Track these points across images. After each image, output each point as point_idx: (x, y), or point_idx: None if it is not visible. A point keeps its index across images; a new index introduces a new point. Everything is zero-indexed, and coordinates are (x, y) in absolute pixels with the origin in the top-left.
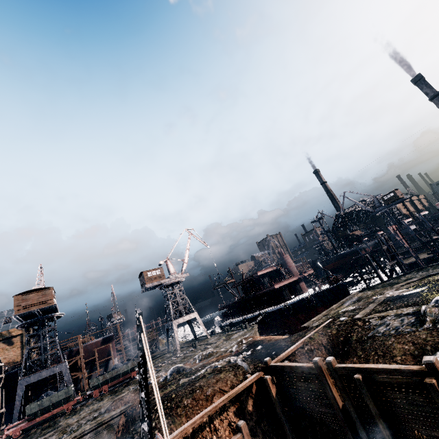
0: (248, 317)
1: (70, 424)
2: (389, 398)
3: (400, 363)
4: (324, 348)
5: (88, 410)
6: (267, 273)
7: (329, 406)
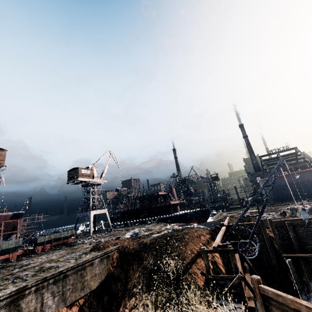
0: (144, 220)
1: (53, 259)
2: (297, 230)
3: None
4: None
5: (53, 255)
6: (161, 195)
7: (262, 240)
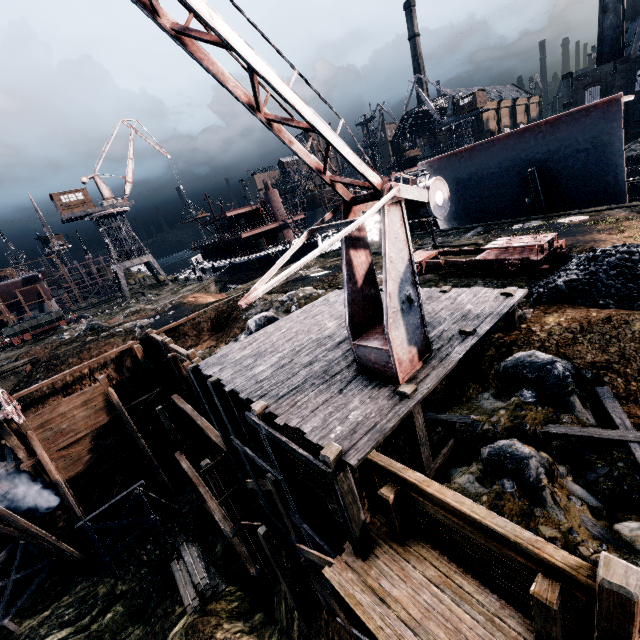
0: (217, 265)
1: None
2: None
3: (227, 343)
4: (211, 321)
5: (3, 357)
6: (244, 213)
7: None
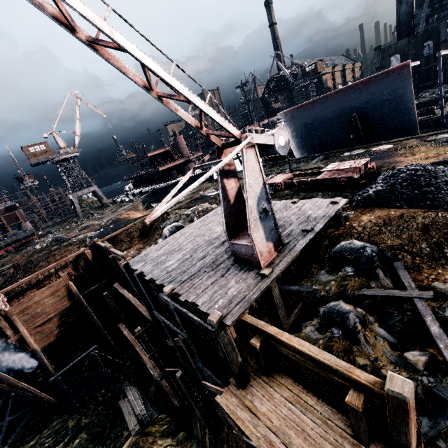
0: (143, 191)
1: None
2: None
3: (150, 245)
4: (139, 230)
5: None
6: (160, 153)
7: None
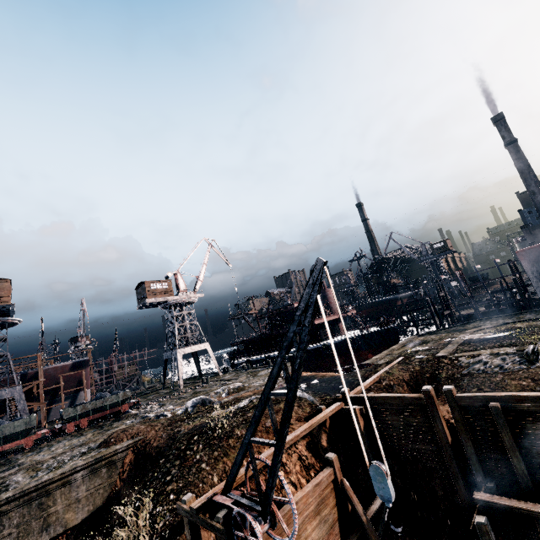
0: (273, 355)
1: (43, 460)
2: (529, 429)
3: None
4: (406, 384)
5: (65, 446)
6: None
7: (432, 442)
